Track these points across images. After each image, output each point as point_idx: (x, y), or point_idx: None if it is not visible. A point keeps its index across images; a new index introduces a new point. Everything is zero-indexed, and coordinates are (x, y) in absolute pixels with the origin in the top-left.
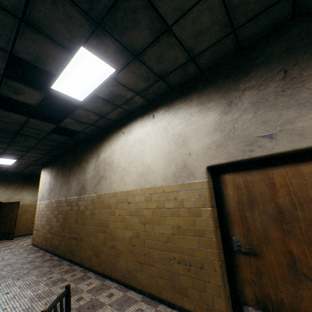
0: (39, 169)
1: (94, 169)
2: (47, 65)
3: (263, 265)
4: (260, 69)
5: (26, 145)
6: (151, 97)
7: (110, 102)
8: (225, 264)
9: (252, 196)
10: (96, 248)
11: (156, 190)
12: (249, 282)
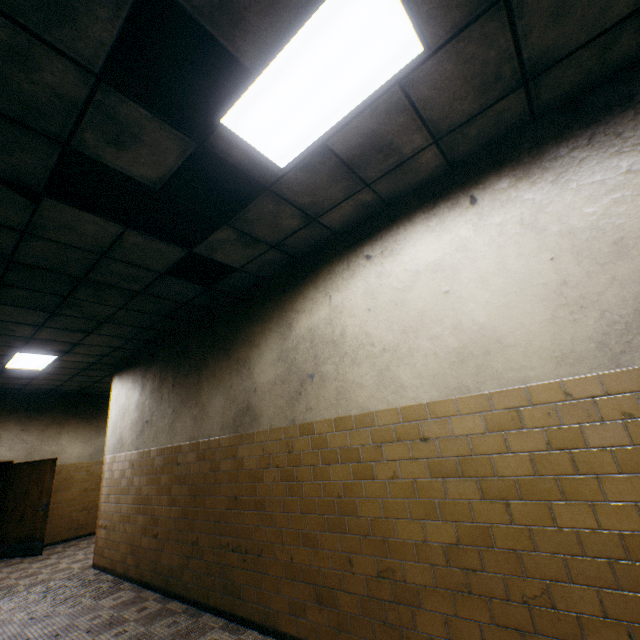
0: (101, 379)
1: (280, 361)
2: (240, 29)
3: None
4: None
5: (93, 312)
6: (463, 150)
7: (354, 170)
8: None
9: None
10: (316, 577)
11: (533, 395)
12: None
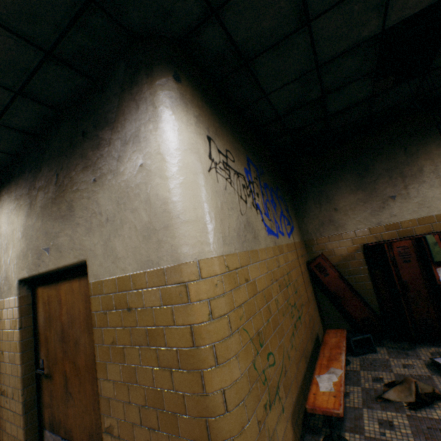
0: None
1: None
2: None
3: (54, 387)
4: (47, 167)
5: None
6: None
7: None
8: (37, 389)
9: (52, 313)
10: None
11: None
12: (48, 405)
